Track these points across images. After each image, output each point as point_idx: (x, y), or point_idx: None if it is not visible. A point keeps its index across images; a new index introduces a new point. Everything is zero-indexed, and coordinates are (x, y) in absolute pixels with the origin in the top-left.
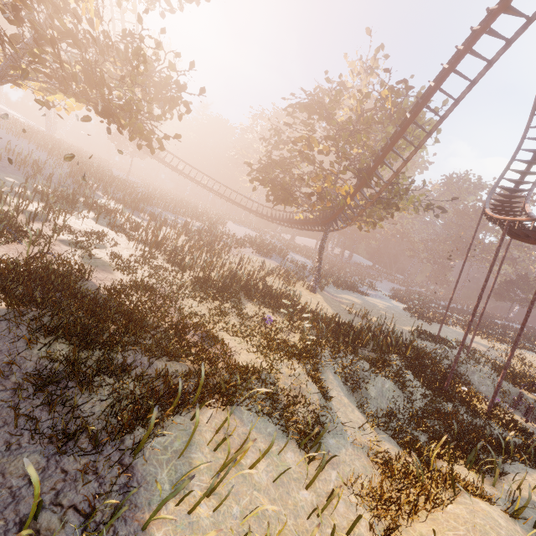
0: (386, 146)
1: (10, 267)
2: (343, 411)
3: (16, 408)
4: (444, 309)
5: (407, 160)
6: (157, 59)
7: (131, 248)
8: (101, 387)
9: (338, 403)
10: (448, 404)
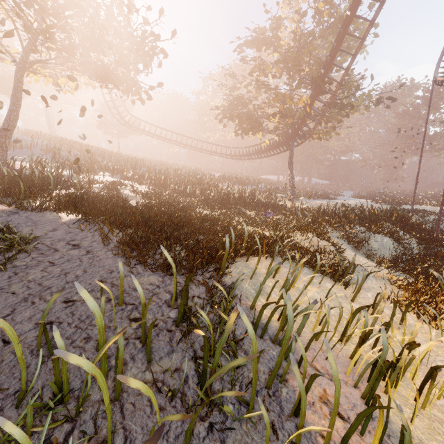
0: (332, 50)
1: (73, 196)
2: (356, 260)
3: (124, 256)
4: (406, 197)
5: (355, 54)
6: (135, 10)
7: (144, 188)
8: (174, 244)
9: (350, 256)
10: (442, 248)
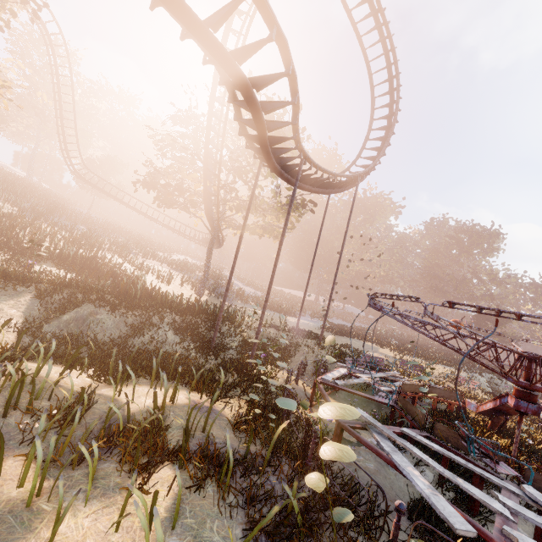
0: (218, 132)
1: None
2: None
3: None
4: (395, 340)
5: (221, 136)
6: None
7: None
8: None
9: None
10: (198, 355)
